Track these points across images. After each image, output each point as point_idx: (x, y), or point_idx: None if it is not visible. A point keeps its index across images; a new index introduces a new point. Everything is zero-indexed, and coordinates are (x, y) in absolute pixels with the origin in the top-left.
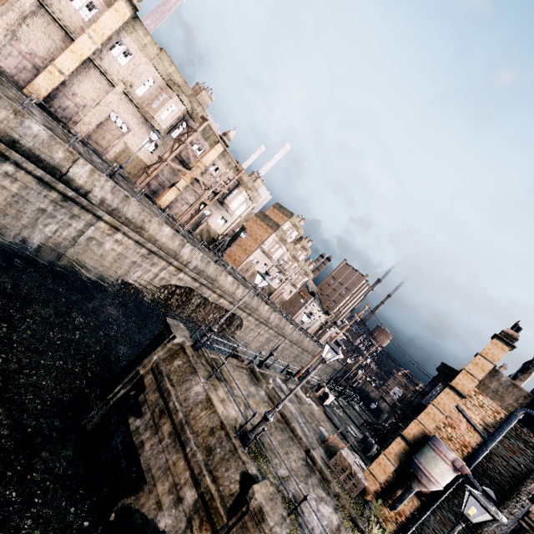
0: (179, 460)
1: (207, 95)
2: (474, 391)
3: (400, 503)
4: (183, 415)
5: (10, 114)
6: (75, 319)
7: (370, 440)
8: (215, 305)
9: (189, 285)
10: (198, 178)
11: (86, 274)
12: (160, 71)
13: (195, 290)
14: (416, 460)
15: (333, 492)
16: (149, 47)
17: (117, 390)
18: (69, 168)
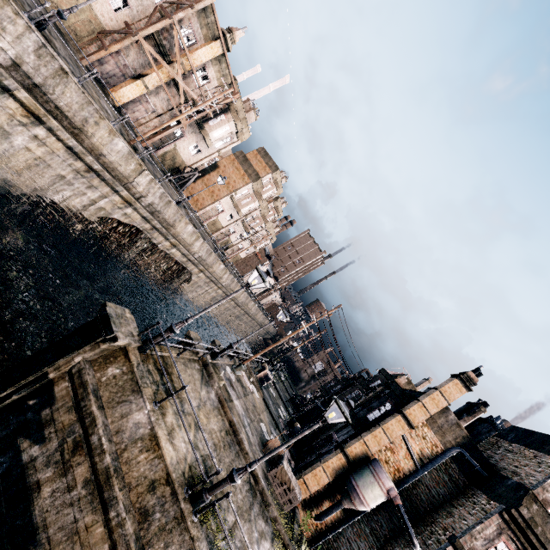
0: (96, 524)
1: None
2: (422, 423)
3: (326, 517)
4: (112, 458)
5: None
6: None
7: (297, 427)
8: (165, 254)
9: (137, 225)
10: (179, 81)
11: None
12: None
13: (144, 232)
14: (354, 481)
15: (270, 516)
16: None
17: (4, 395)
18: None
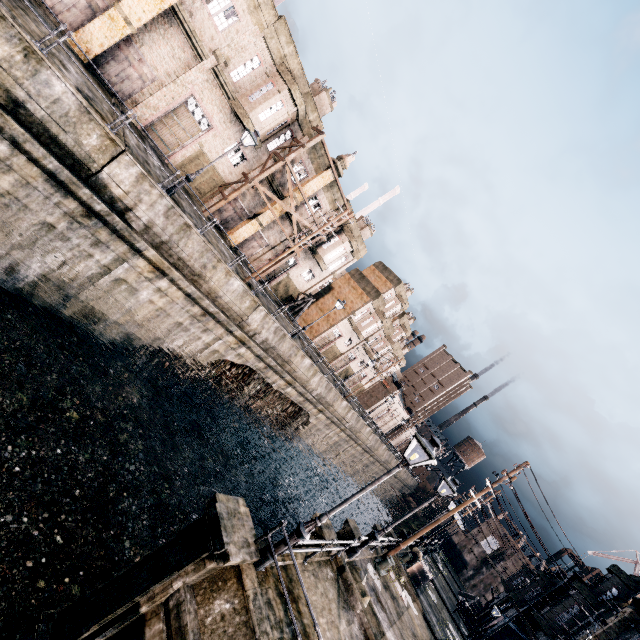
0: None
1: (327, 99)
2: None
3: None
4: None
5: (16, 53)
6: (63, 415)
7: None
8: (279, 395)
9: (250, 365)
10: (292, 213)
11: (103, 332)
12: (272, 49)
13: (257, 372)
14: None
15: None
16: (264, 10)
17: (86, 635)
18: (105, 165)
